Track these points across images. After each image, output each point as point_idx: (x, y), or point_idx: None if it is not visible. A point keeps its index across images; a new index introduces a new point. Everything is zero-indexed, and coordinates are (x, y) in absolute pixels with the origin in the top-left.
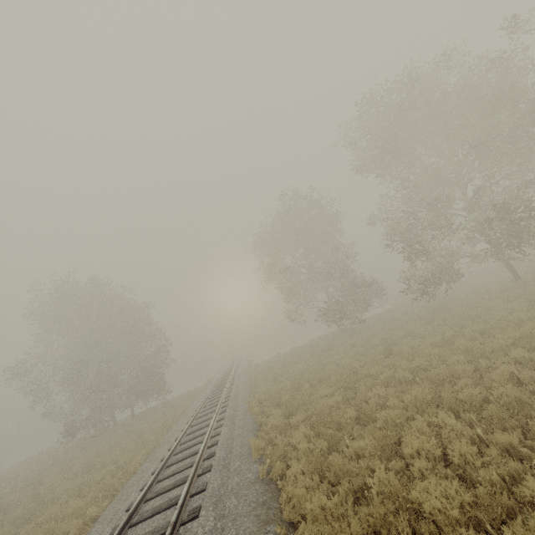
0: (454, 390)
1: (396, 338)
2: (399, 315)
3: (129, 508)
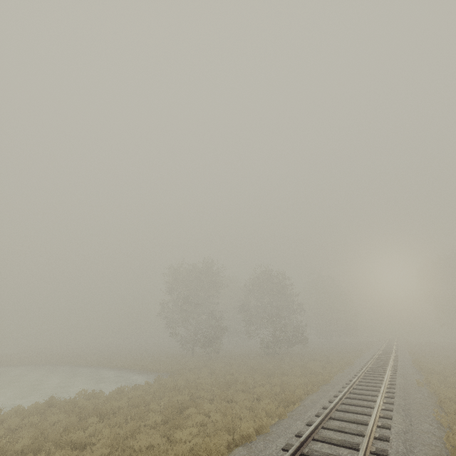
0: None
1: None
2: None
3: (378, 350)
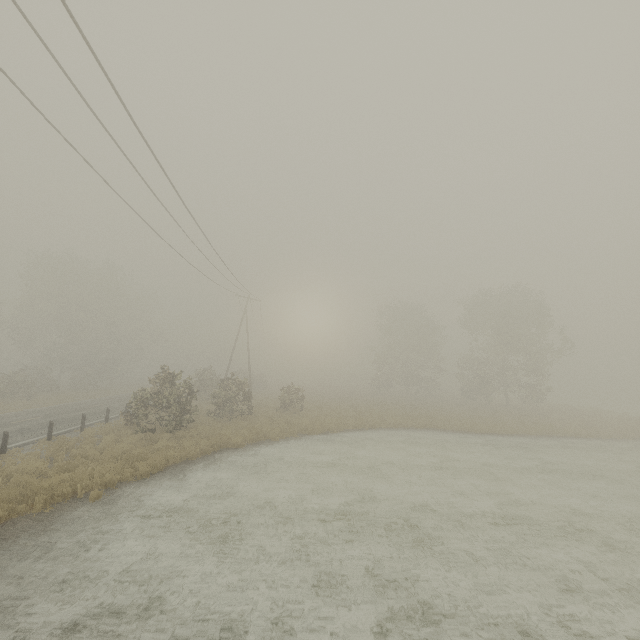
0: None
1: None
2: None
3: None
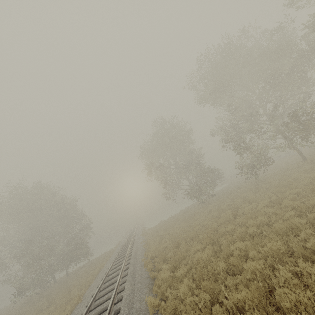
0: (298, 240)
1: (238, 203)
2: (234, 189)
3: None
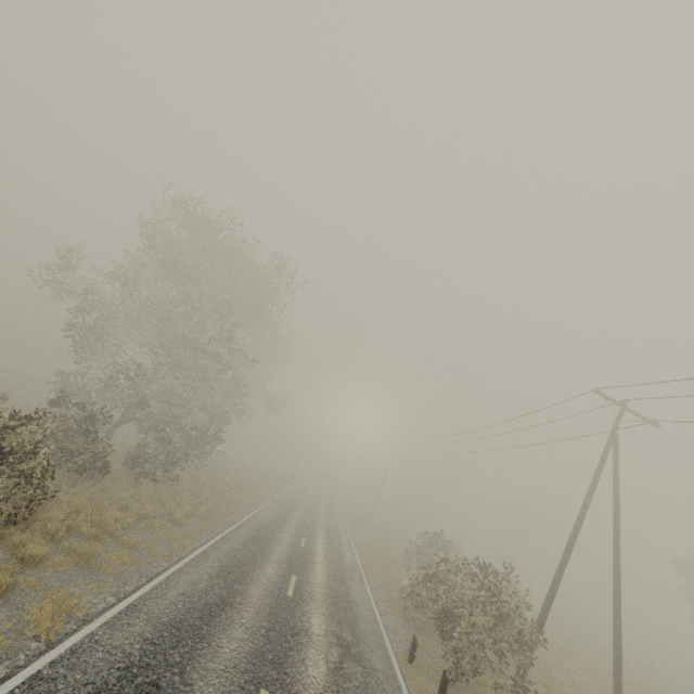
0: None
1: None
2: None
3: None
